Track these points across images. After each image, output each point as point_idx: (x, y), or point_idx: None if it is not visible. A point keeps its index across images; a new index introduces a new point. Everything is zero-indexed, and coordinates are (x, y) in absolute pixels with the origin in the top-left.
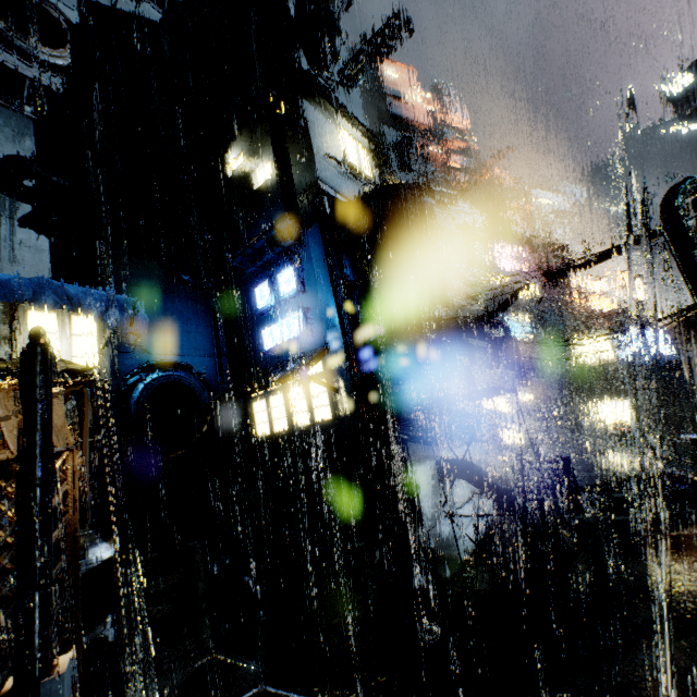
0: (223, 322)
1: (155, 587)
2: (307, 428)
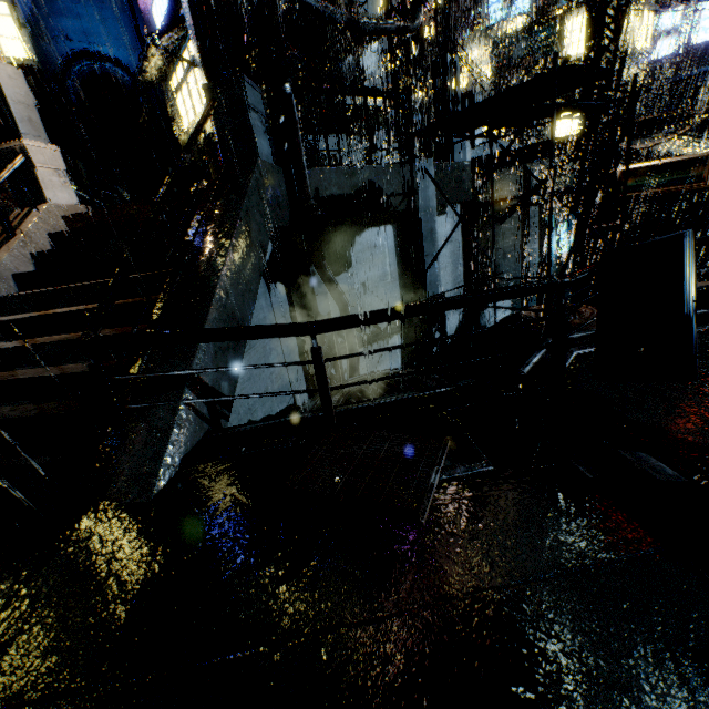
0: (140, 7)
1: None
2: (199, 113)
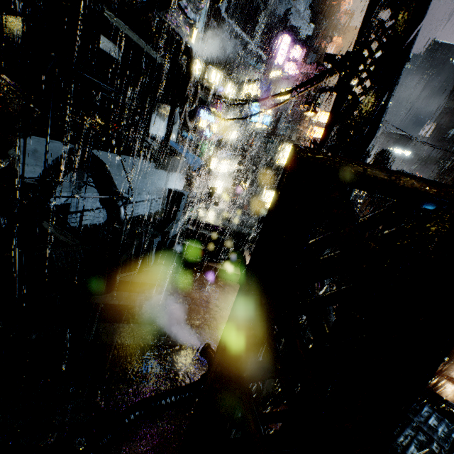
0: None
1: None
2: None
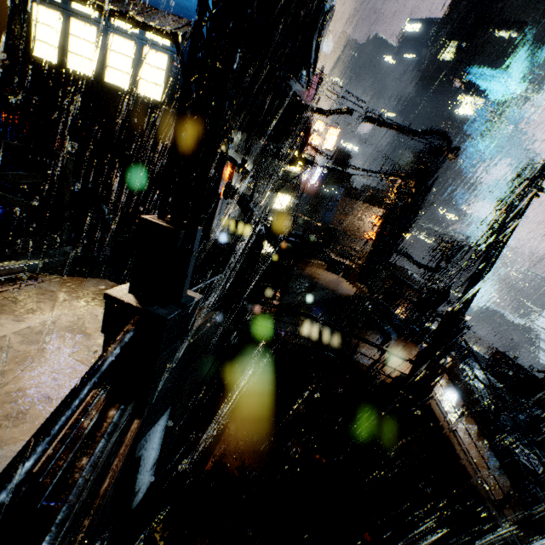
0: None
1: (16, 178)
2: (126, 93)
